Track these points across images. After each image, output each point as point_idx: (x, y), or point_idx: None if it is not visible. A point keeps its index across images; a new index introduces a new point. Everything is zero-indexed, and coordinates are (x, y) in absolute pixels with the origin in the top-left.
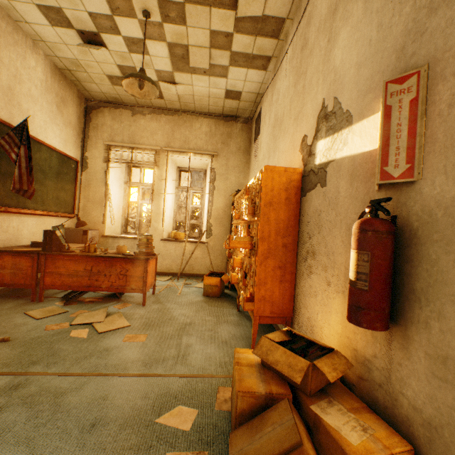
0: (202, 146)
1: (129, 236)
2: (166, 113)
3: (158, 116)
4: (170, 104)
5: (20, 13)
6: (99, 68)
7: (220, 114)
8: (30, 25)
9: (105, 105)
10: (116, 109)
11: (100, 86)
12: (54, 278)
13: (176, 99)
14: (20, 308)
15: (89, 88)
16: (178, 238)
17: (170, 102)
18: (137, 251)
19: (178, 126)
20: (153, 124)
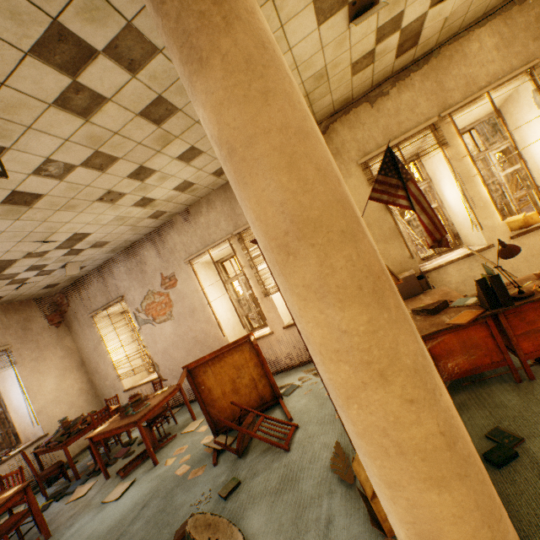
0: (500, 69)
1: (452, 258)
2: (414, 69)
3: (406, 81)
4: (422, 48)
5: (287, 40)
6: (346, 59)
7: (503, 3)
8: (292, 50)
9: (332, 120)
10: (347, 114)
11: (334, 93)
12: (533, 340)
13: (437, 30)
14: (539, 397)
15: (318, 108)
16: (532, 224)
17: (422, 45)
18: (480, 271)
19: (442, 73)
20: (404, 96)
